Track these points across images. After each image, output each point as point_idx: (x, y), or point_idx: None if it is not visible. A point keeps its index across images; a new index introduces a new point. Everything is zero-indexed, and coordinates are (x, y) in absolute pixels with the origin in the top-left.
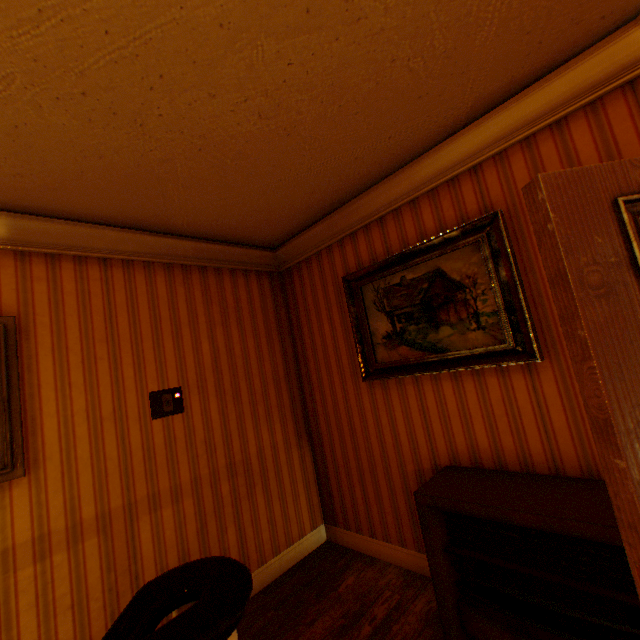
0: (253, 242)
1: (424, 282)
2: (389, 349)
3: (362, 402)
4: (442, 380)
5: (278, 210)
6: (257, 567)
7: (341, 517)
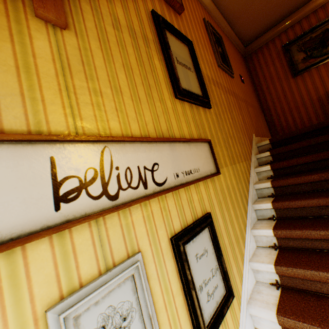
0: (243, 41)
1: (320, 35)
2: (304, 63)
3: (290, 87)
4: (328, 64)
5: (266, 20)
6: (265, 137)
7: (280, 132)
